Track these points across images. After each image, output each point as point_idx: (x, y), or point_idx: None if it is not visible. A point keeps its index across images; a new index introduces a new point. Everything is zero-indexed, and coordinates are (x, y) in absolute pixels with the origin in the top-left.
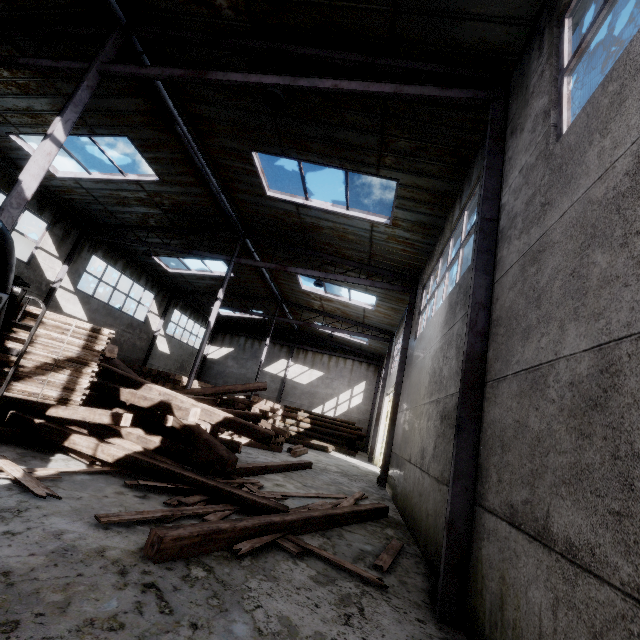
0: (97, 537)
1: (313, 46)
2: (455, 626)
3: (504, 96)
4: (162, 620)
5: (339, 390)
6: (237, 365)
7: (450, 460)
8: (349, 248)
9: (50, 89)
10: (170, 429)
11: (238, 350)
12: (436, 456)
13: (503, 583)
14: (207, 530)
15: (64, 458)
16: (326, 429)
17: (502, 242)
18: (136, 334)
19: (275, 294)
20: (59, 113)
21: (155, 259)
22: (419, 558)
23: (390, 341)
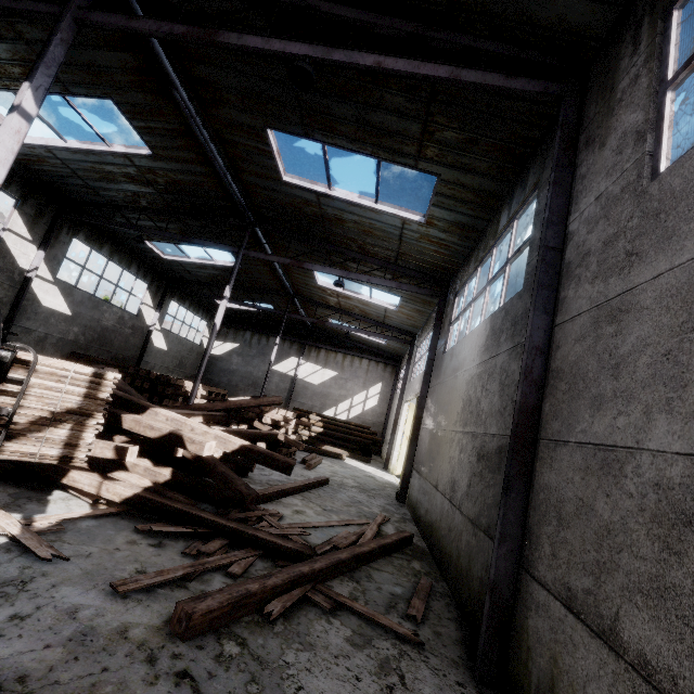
0: (116, 611)
1: (351, 5)
2: (494, 688)
3: (579, 92)
4: None
5: (353, 391)
6: (242, 362)
7: (489, 507)
8: (375, 245)
9: (8, 32)
10: (180, 458)
11: (243, 346)
12: (471, 495)
13: (555, 665)
14: (237, 596)
15: (63, 497)
16: (339, 433)
17: (568, 279)
18: (128, 329)
19: (287, 288)
20: (27, 77)
21: (148, 244)
22: (449, 598)
23: (411, 343)
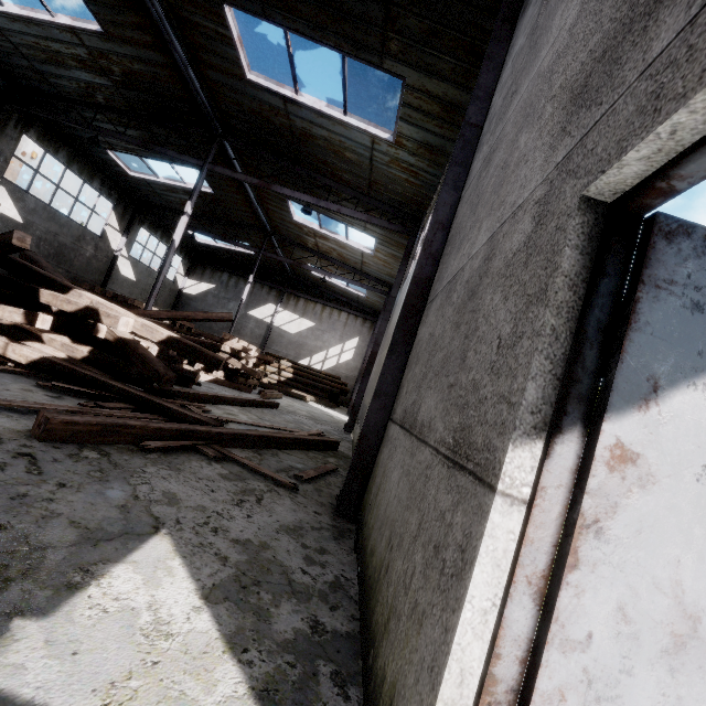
0: None
1: None
2: (349, 519)
3: None
4: (25, 477)
5: (329, 344)
6: (218, 304)
7: None
8: (346, 170)
9: None
10: (104, 342)
11: (220, 287)
12: None
13: (383, 475)
14: (110, 422)
15: None
16: (309, 381)
17: (477, 152)
18: (90, 250)
19: (263, 223)
20: None
21: (110, 155)
22: None
23: (388, 294)
